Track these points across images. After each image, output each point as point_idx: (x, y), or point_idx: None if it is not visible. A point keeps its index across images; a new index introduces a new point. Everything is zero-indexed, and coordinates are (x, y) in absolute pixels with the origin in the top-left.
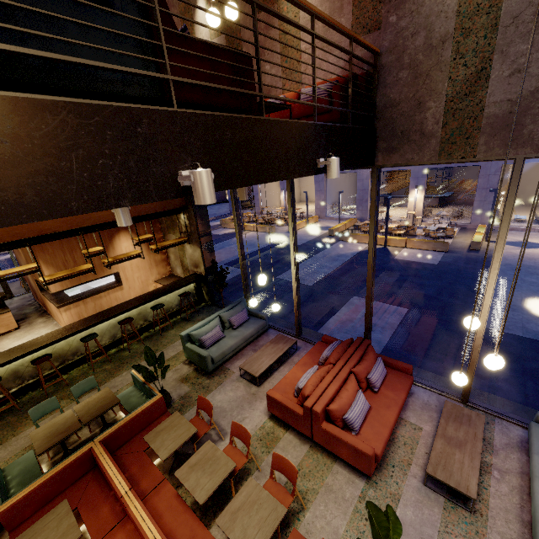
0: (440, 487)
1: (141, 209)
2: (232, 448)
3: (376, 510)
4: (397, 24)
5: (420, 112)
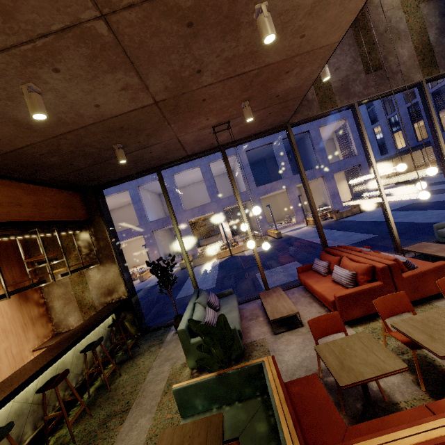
0: None
1: (46, 214)
2: (398, 332)
3: None
4: None
5: None
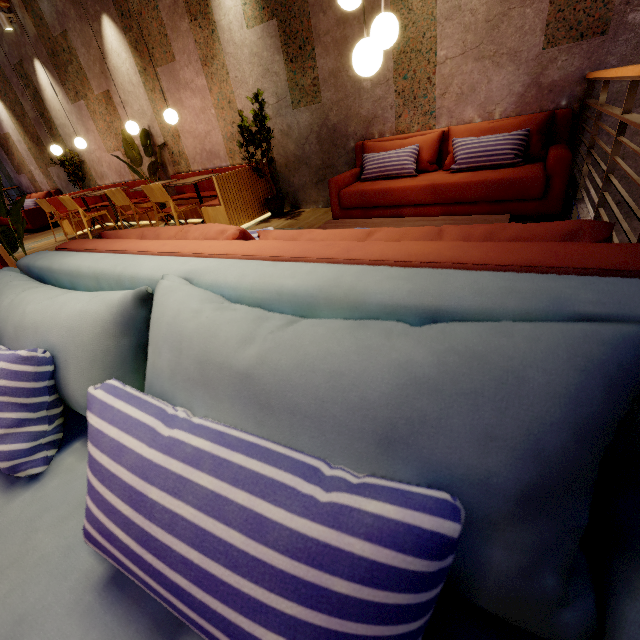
0: None
1: None
2: None
3: None
4: None
5: None
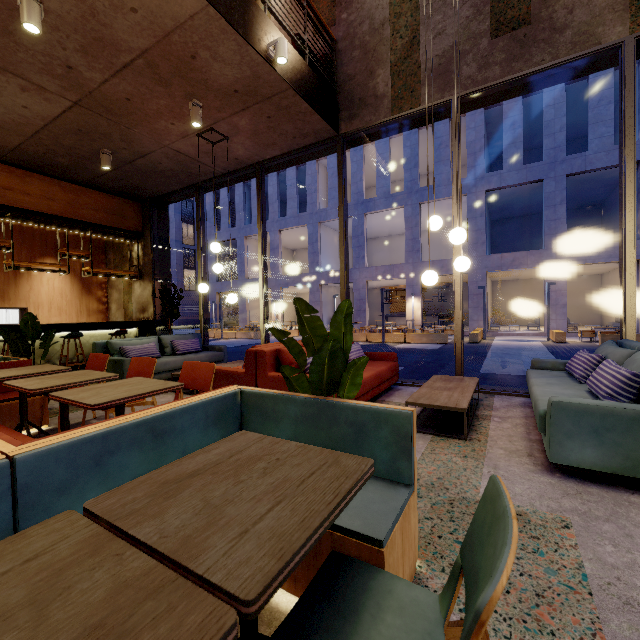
0: (428, 430)
1: (81, 214)
2: None
3: (308, 312)
4: (348, 19)
5: (372, 80)
